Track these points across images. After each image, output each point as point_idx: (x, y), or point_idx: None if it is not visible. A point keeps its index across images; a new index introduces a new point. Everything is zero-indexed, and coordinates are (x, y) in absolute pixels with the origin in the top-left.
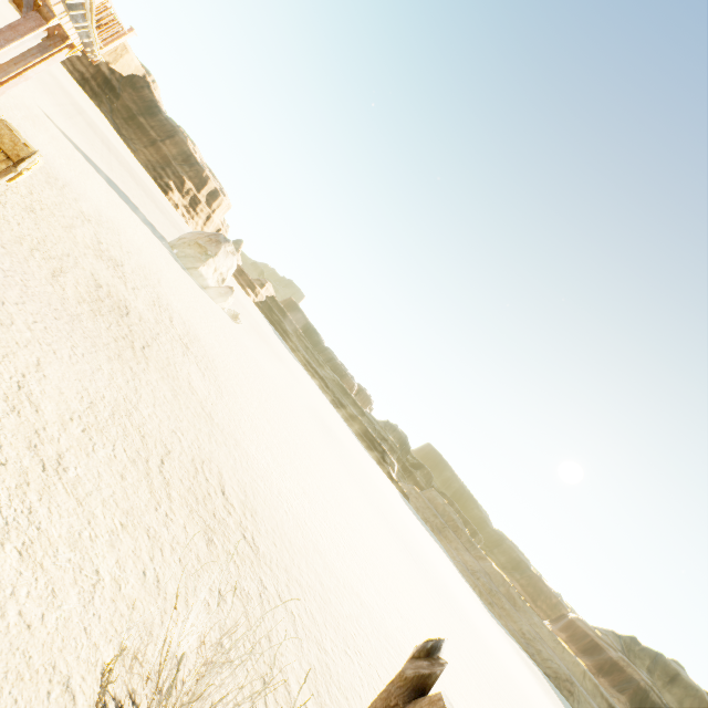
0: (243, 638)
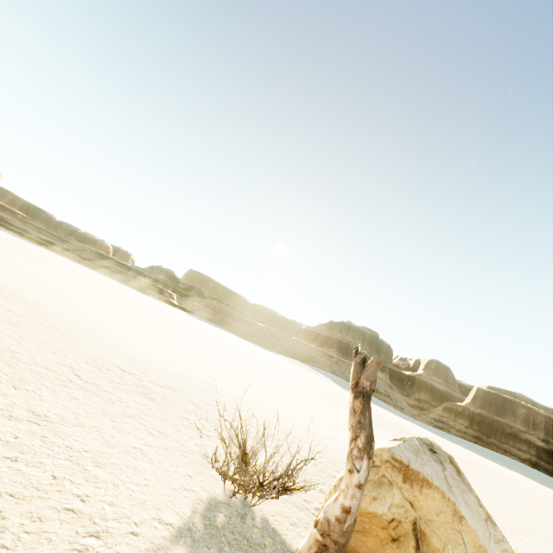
0: (212, 427)
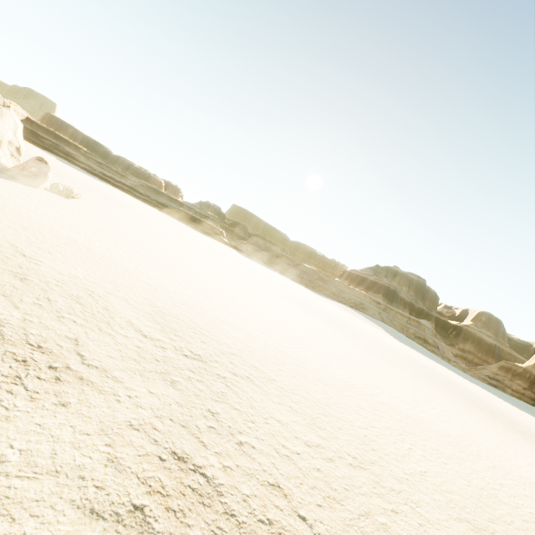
0: None
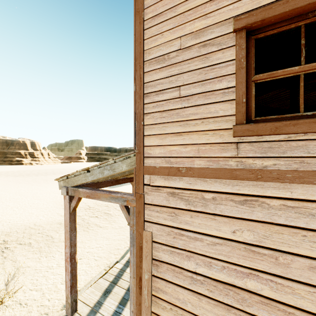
0: None
